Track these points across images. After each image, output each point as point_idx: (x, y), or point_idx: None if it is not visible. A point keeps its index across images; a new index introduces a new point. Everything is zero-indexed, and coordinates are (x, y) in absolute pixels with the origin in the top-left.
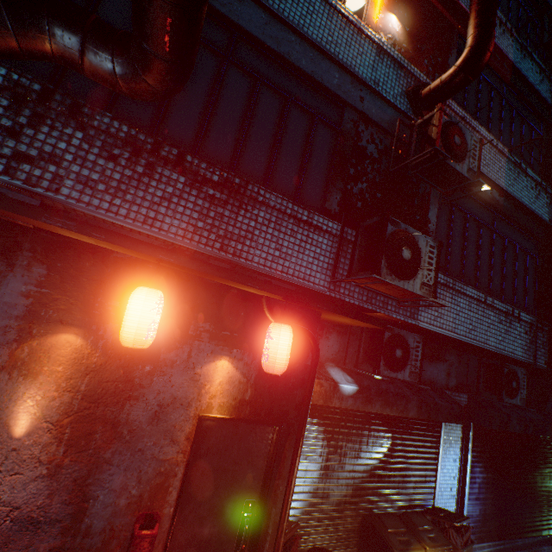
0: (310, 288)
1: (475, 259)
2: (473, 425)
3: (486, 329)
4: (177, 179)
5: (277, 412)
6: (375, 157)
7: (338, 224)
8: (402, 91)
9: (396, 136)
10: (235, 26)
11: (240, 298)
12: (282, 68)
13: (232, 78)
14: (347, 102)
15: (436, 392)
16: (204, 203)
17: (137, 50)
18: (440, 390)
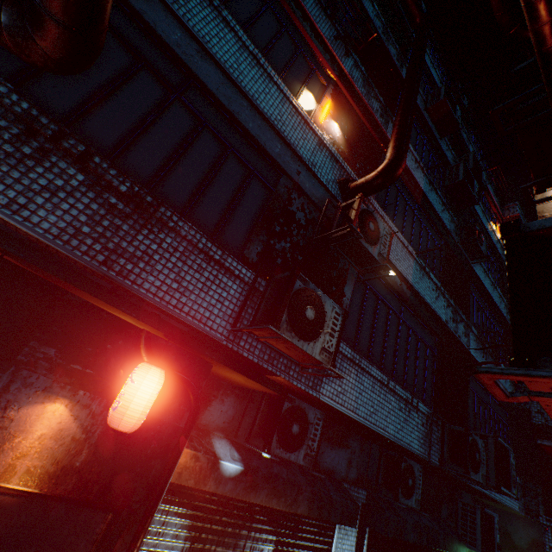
0: (204, 332)
1: (383, 341)
2: (370, 530)
3: (387, 414)
4: (73, 175)
5: (117, 490)
6: (303, 224)
7: (253, 273)
8: (335, 179)
9: (324, 211)
10: (192, 73)
11: (112, 327)
12: (230, 123)
13: (176, 112)
14: (284, 170)
15: (334, 483)
16: (101, 209)
17: (28, 2)
18: (339, 482)
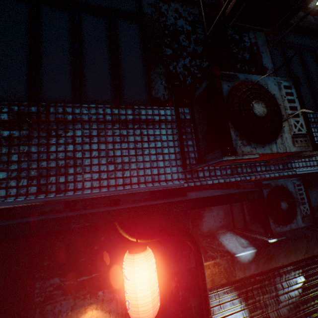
0: (162, 189)
1: None
2: None
3: None
4: None
5: None
6: (188, 29)
7: (171, 108)
8: None
9: (201, 0)
10: None
11: (87, 232)
12: None
13: (3, 9)
14: None
15: None
16: (1, 148)
17: None
18: None
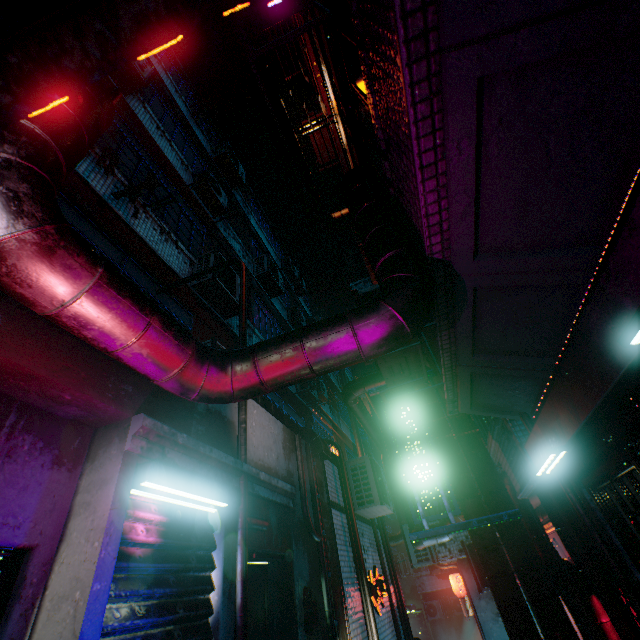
0: None
1: None
2: None
3: None
4: None
5: None
6: None
7: None
8: None
9: None
10: None
11: None
12: None
13: None
14: None
15: None
16: None
17: None
18: None
